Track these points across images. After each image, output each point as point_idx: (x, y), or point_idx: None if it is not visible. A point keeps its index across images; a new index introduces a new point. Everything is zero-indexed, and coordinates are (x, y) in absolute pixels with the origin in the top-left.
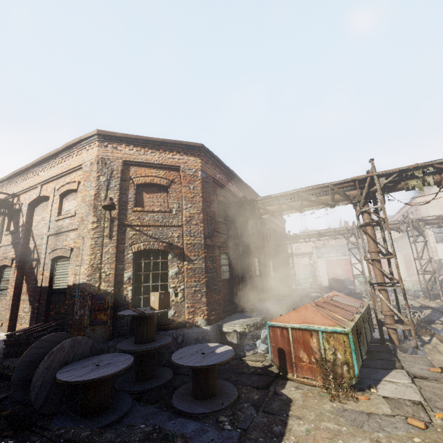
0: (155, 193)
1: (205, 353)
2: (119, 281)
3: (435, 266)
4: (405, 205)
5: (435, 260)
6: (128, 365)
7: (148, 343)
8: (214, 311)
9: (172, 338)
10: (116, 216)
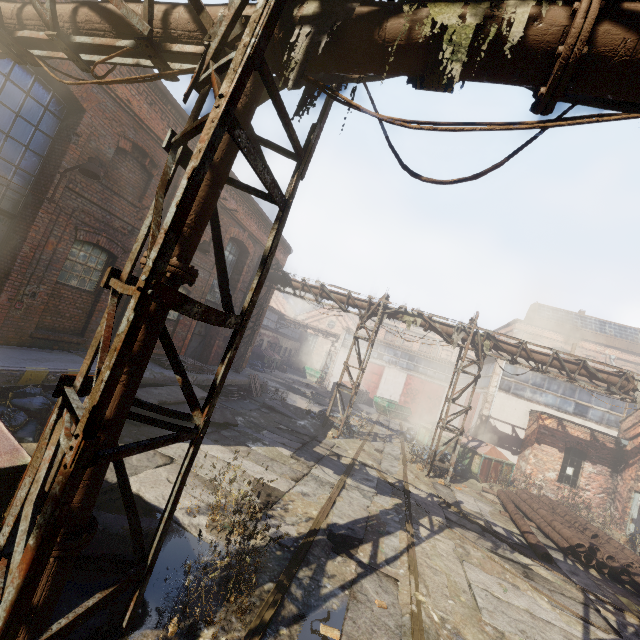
0: None
1: None
2: None
3: (477, 423)
4: (500, 328)
5: (482, 415)
6: None
7: None
8: None
9: None
10: None
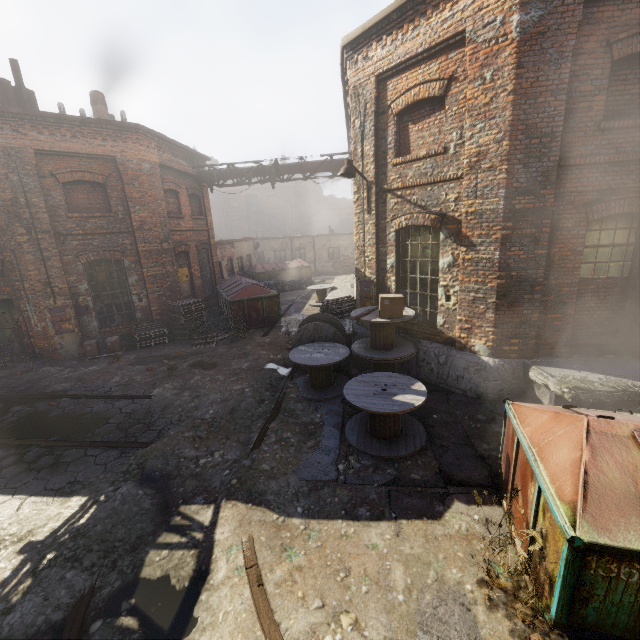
0: (426, 118)
1: (386, 390)
2: (382, 268)
3: None
4: None
5: None
6: (325, 363)
7: (376, 350)
8: (518, 339)
9: (433, 354)
10: (373, 179)
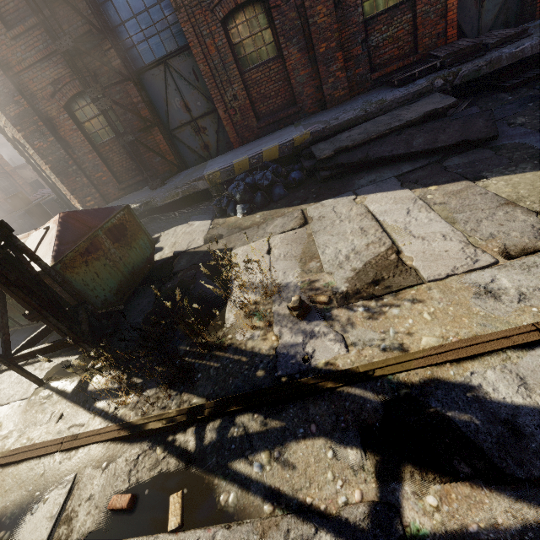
0: None
1: None
2: (38, 169)
3: None
4: None
5: None
6: None
7: None
8: (90, 197)
9: None
10: None
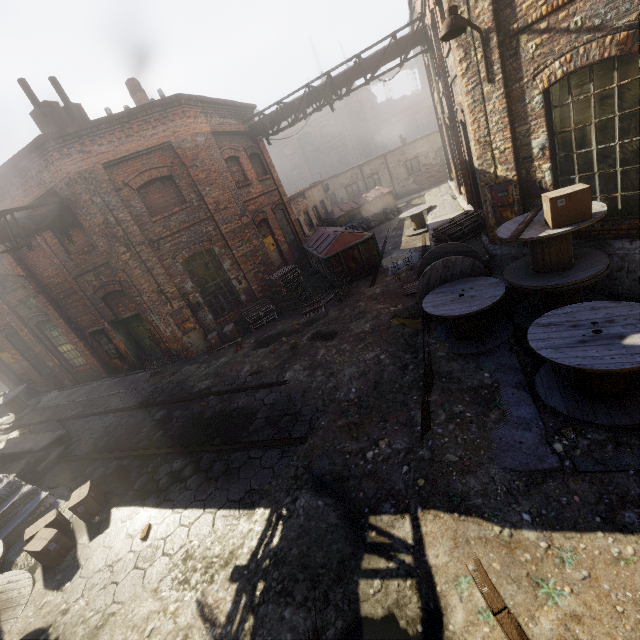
0: None
1: (601, 332)
2: (525, 157)
3: None
4: None
5: None
6: (479, 309)
7: (545, 274)
8: None
9: (639, 256)
10: (491, 24)
